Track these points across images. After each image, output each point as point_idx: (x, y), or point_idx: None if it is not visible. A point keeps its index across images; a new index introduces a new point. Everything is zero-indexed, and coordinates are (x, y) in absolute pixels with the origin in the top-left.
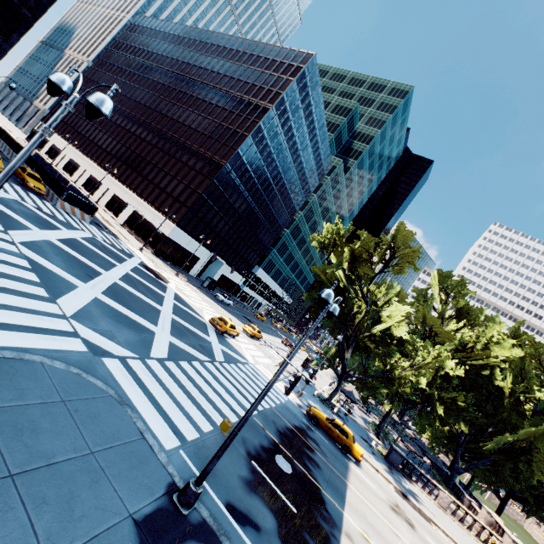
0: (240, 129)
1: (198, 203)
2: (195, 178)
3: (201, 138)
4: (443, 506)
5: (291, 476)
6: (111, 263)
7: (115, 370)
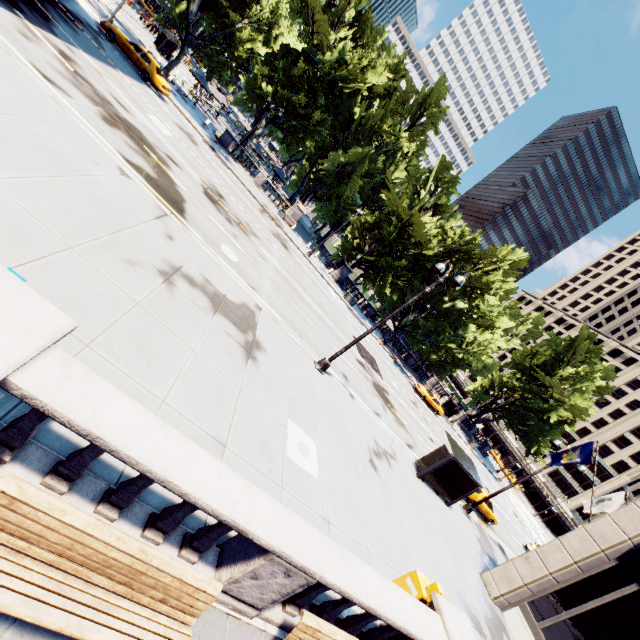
0: None
1: None
2: None
3: None
4: (258, 184)
5: None
6: None
7: None
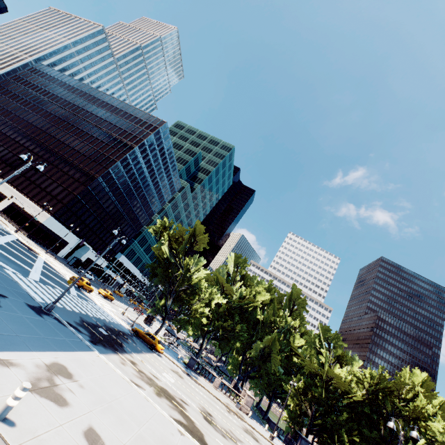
0: (113, 156)
1: (73, 201)
2: (72, 184)
3: (82, 157)
4: (216, 386)
5: (106, 335)
6: None
7: (11, 274)
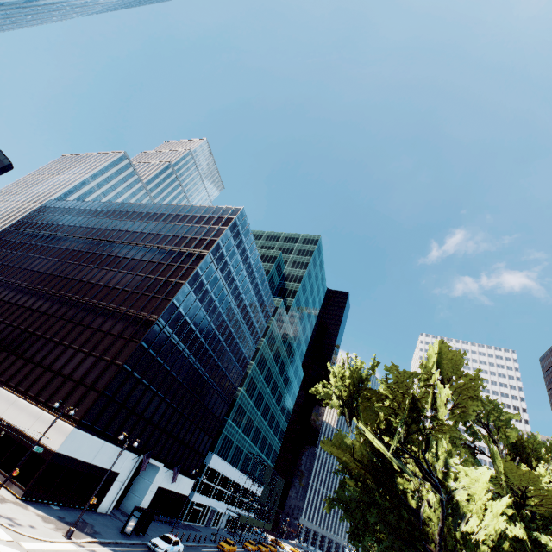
0: (174, 278)
1: (117, 380)
2: (111, 345)
3: (122, 295)
4: None
5: None
6: None
7: None
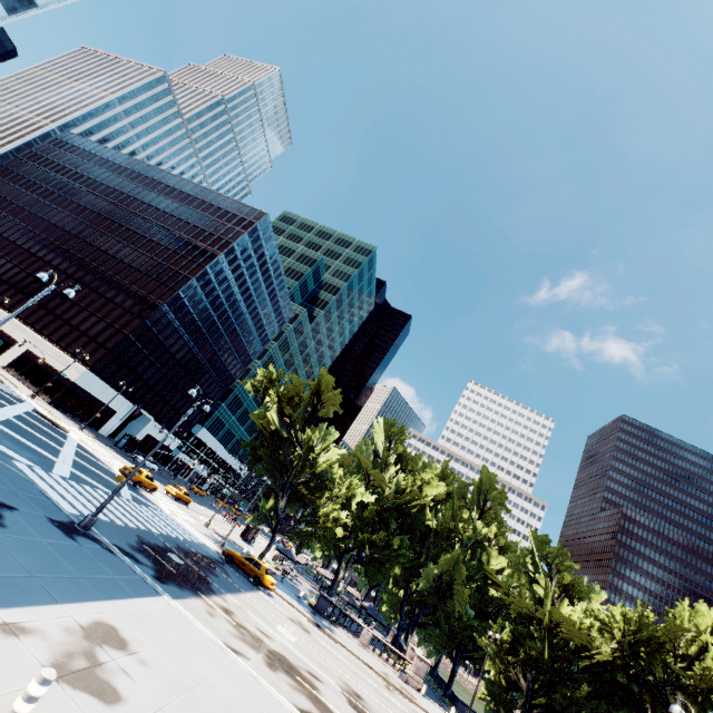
0: (184, 271)
1: (122, 345)
2: (121, 317)
3: (136, 274)
4: (364, 643)
5: (182, 564)
6: (1, 403)
7: (23, 468)
